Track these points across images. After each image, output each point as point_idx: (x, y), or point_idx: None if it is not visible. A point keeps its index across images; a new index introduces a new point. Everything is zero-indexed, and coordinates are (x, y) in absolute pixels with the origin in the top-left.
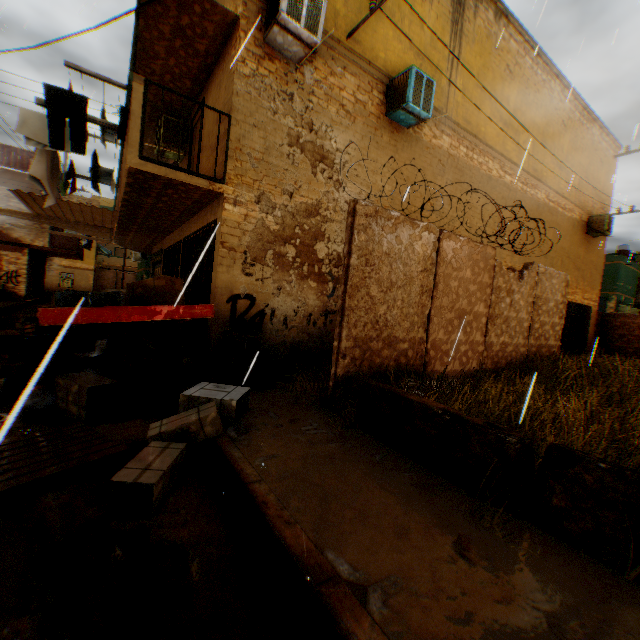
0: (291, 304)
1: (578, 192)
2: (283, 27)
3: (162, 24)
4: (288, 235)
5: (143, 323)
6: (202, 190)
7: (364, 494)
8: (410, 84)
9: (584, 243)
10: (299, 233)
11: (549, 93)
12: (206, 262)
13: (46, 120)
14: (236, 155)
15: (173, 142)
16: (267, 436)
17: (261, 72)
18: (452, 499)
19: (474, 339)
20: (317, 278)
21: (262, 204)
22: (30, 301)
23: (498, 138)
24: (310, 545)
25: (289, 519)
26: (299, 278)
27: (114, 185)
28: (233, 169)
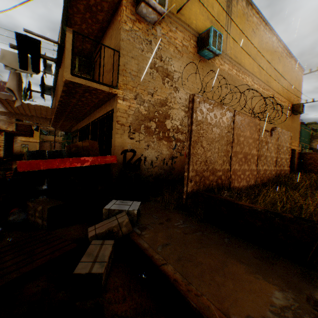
0: (154, 154)
1: (287, 93)
2: (147, 3)
3: (79, 4)
4: (151, 116)
5: (75, 168)
6: (105, 93)
7: (232, 267)
8: (211, 36)
9: (290, 118)
10: (157, 115)
11: (272, 43)
12: (107, 133)
13: (16, 55)
14: (123, 73)
15: (84, 71)
16: (157, 231)
17: (134, 29)
18: (284, 266)
19: (252, 168)
20: (167, 139)
21: (137, 100)
22: (6, 160)
23: (250, 65)
24: (220, 313)
25: (197, 292)
26: (158, 139)
27: (52, 94)
28: (122, 81)
